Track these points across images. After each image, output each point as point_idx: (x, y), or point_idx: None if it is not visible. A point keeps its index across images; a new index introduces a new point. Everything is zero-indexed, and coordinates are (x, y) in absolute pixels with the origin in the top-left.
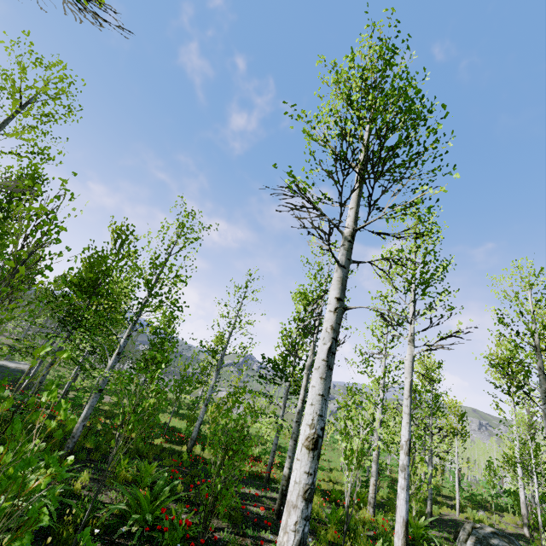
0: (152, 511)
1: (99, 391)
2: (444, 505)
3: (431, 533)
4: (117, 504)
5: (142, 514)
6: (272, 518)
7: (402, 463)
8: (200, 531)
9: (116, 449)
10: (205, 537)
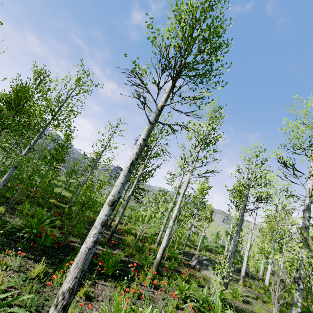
0: (38, 229)
1: (15, 167)
2: (193, 248)
3: (180, 257)
4: (17, 223)
5: (32, 230)
6: (105, 241)
7: (170, 225)
8: (62, 240)
9: (16, 195)
10: (65, 243)
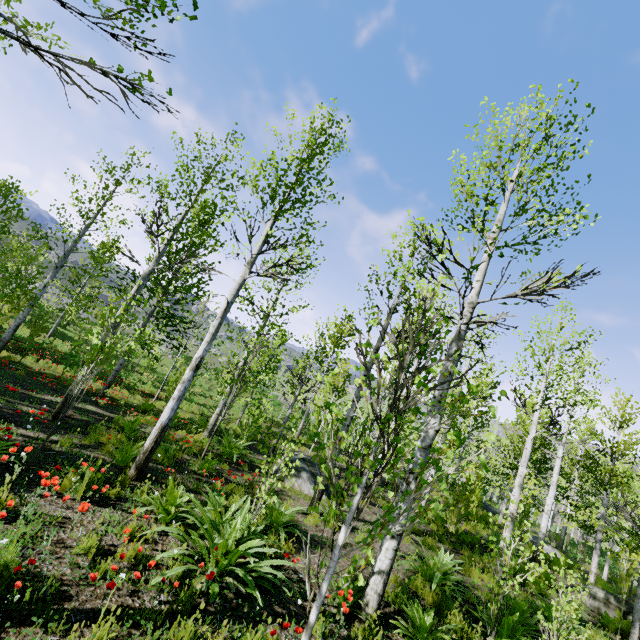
0: None
1: None
2: (307, 446)
3: (257, 457)
4: None
5: None
6: (46, 418)
7: (184, 377)
8: None
9: None
10: None
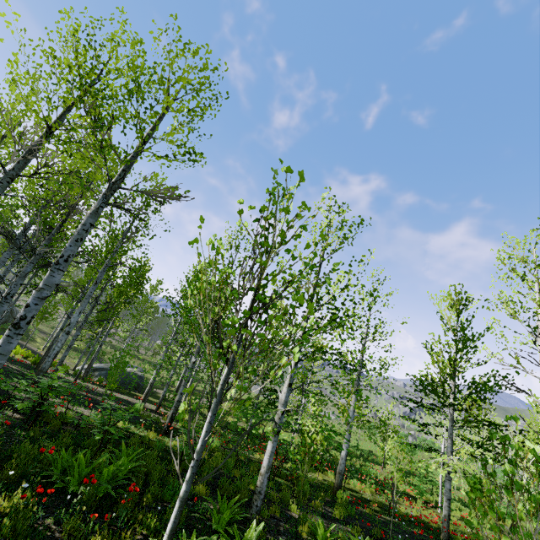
0: None
1: (277, 433)
2: None
3: None
4: None
5: None
6: None
7: None
8: None
9: None
10: None
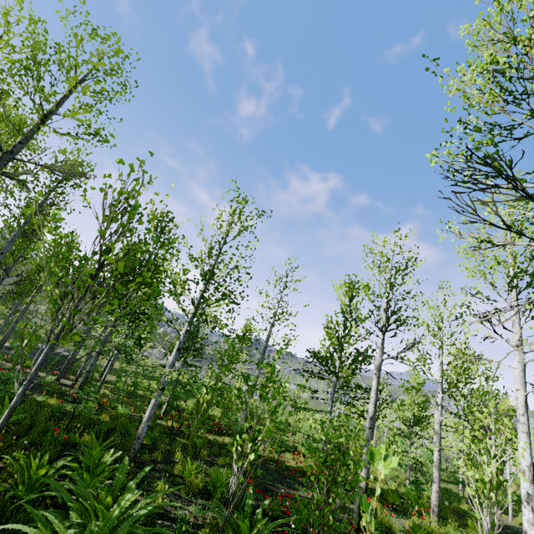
0: None
1: (161, 389)
2: None
3: None
4: None
5: None
6: None
7: (526, 492)
8: None
9: (236, 484)
10: None
